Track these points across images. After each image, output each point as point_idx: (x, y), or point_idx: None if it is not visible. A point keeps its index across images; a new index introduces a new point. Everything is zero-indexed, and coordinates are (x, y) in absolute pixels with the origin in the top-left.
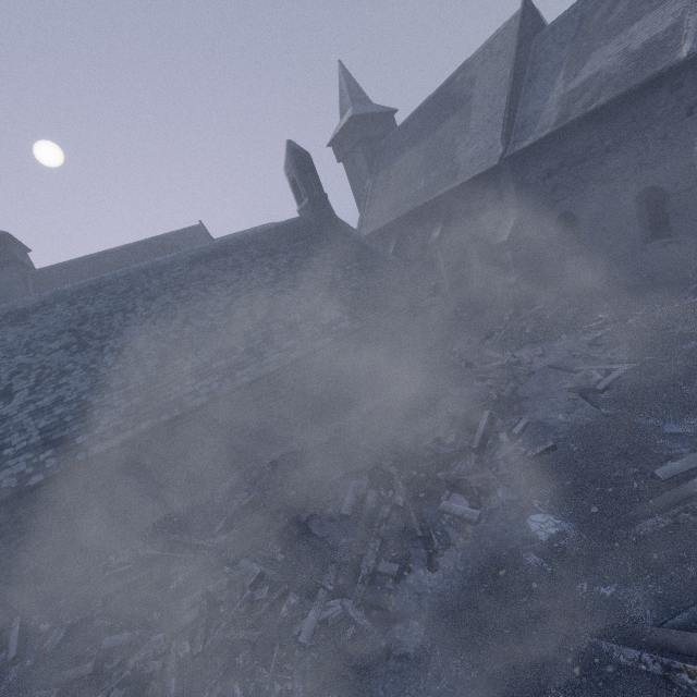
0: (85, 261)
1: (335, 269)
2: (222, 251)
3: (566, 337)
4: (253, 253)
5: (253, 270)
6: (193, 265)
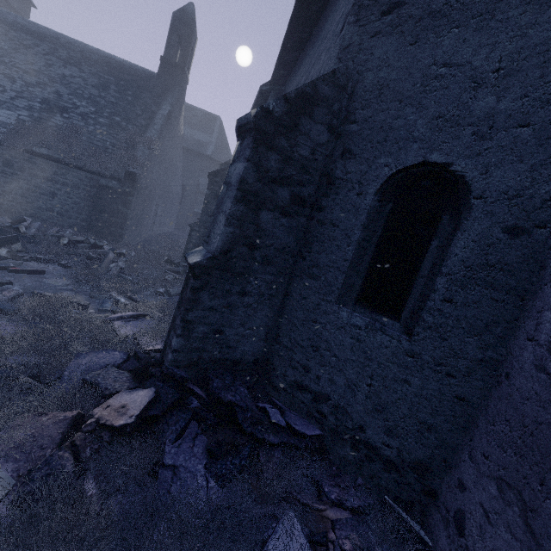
0: None
1: (92, 106)
2: (44, 36)
3: (86, 286)
4: (60, 52)
5: (29, 55)
6: (2, 23)
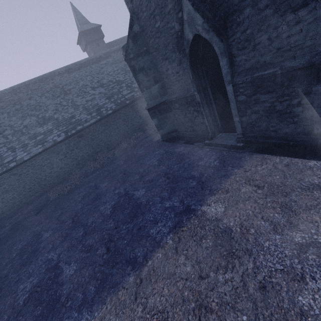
0: (120, 40)
1: None
2: None
3: None
4: None
5: None
6: None
